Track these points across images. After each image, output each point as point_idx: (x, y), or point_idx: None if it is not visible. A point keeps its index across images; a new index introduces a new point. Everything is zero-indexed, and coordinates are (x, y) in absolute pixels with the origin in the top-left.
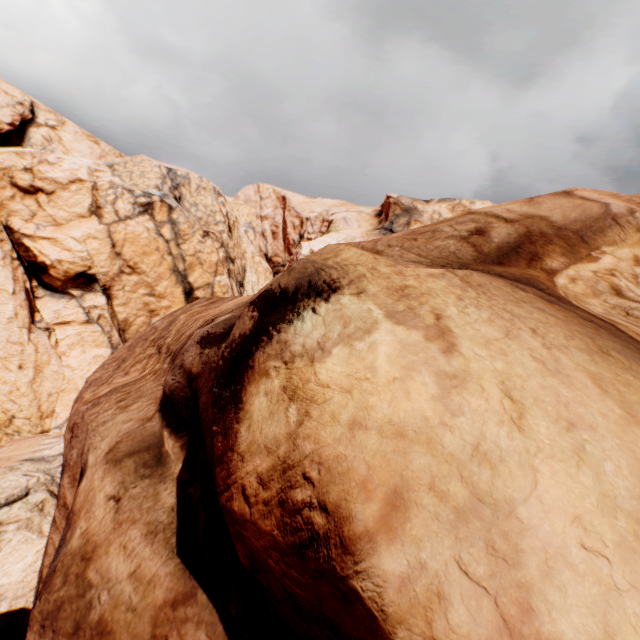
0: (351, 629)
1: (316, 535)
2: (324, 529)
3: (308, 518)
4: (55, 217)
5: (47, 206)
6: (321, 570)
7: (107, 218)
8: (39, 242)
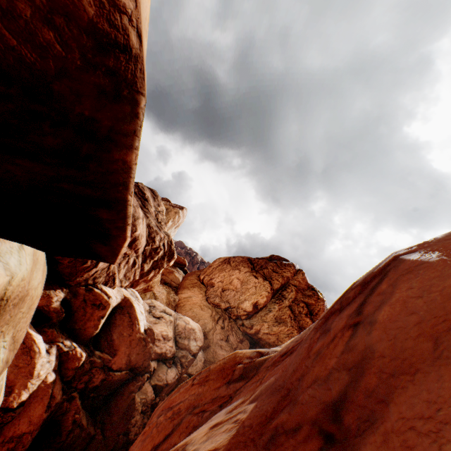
0: (83, 109)
1: (130, 51)
2: (137, 53)
3: (127, 29)
4: None
5: None
6: (117, 74)
7: None
8: None
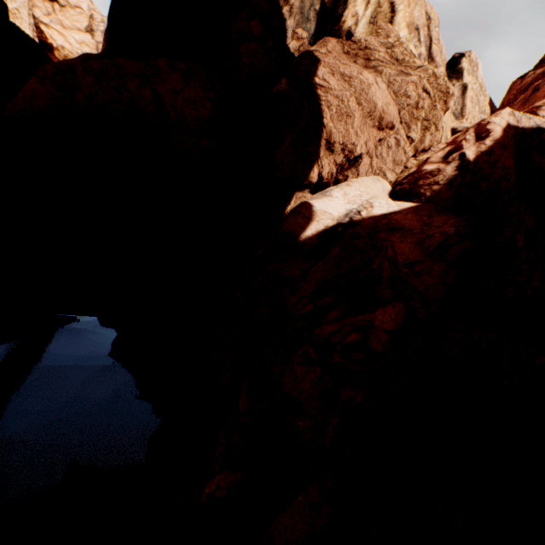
0: None
1: None
2: None
3: None
4: (63, 23)
5: (59, 13)
6: None
7: (97, 38)
8: (51, 30)
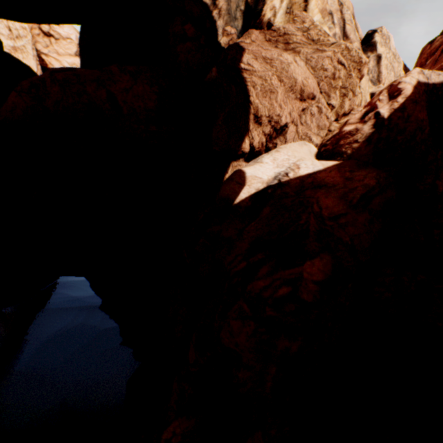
0: None
1: None
2: None
3: None
4: (58, 51)
5: (55, 45)
6: None
7: None
8: (50, 58)
